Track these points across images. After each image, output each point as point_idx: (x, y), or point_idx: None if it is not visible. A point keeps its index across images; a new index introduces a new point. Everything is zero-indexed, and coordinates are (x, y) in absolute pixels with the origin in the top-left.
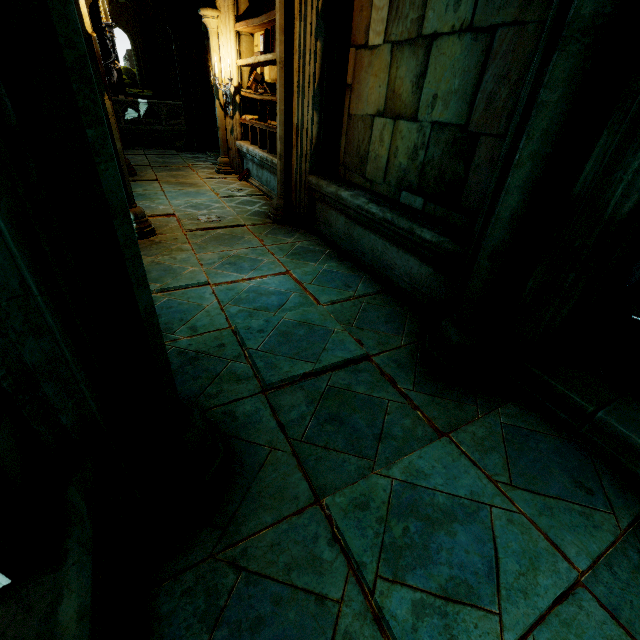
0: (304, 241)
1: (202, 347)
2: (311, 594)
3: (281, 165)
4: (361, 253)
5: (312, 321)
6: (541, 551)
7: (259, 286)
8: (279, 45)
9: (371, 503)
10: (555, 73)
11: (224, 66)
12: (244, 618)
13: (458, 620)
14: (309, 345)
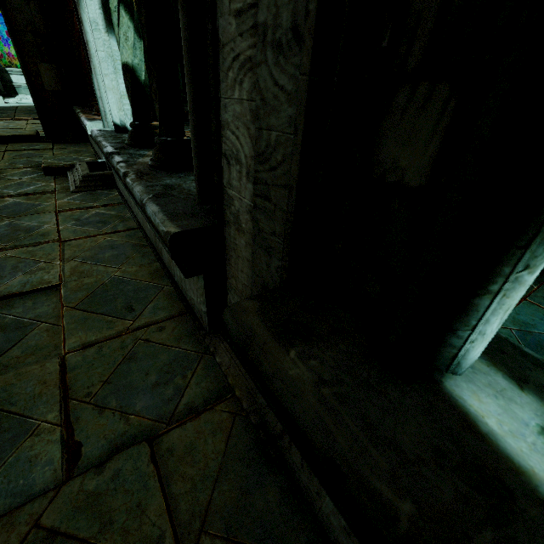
0: None
1: None
2: None
3: None
4: None
5: None
6: None
7: None
8: None
9: None
10: None
11: None
12: None
13: None
14: None
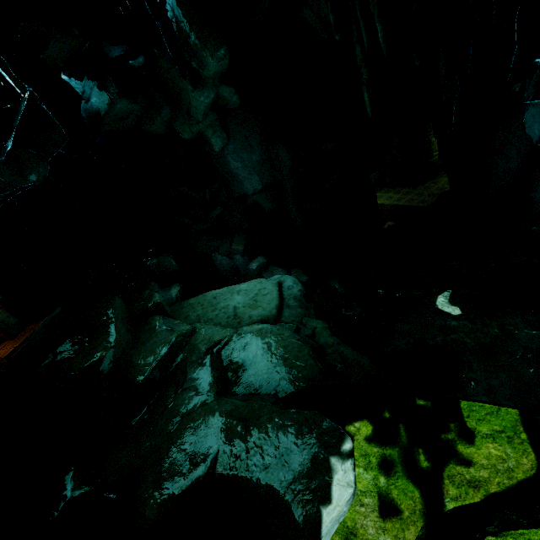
0: None
1: None
2: None
3: None
4: None
5: None
6: None
7: None
8: None
9: None
10: None
11: None
12: None
13: None
14: None
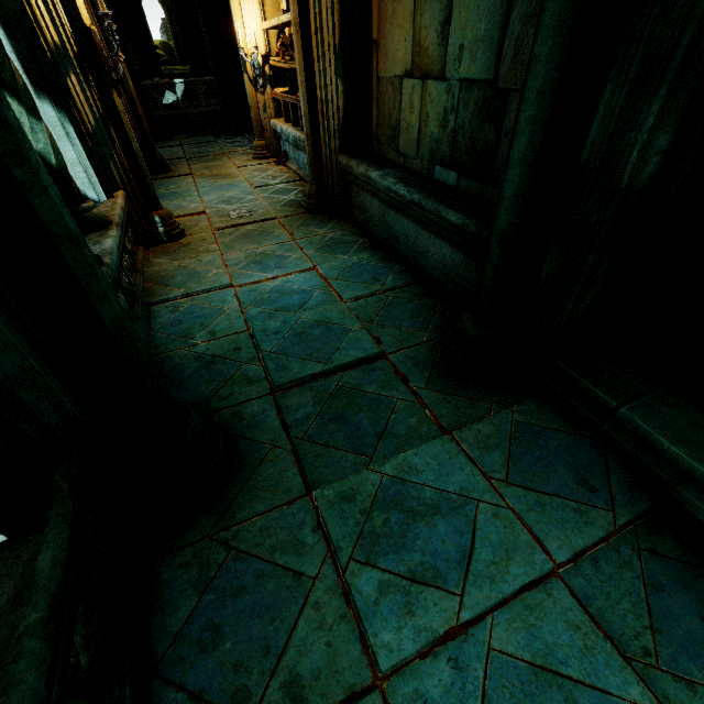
0: (337, 231)
1: (219, 351)
2: (290, 571)
3: (309, 146)
4: (396, 241)
5: (330, 320)
6: (520, 543)
7: (283, 285)
8: (292, 4)
9: (358, 496)
10: (545, 19)
11: (249, 32)
12: (229, 587)
13: (420, 598)
14: (323, 345)
